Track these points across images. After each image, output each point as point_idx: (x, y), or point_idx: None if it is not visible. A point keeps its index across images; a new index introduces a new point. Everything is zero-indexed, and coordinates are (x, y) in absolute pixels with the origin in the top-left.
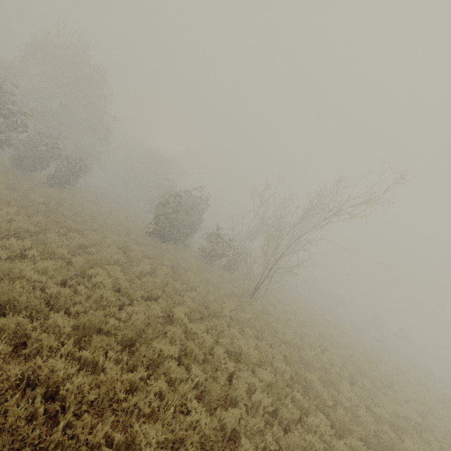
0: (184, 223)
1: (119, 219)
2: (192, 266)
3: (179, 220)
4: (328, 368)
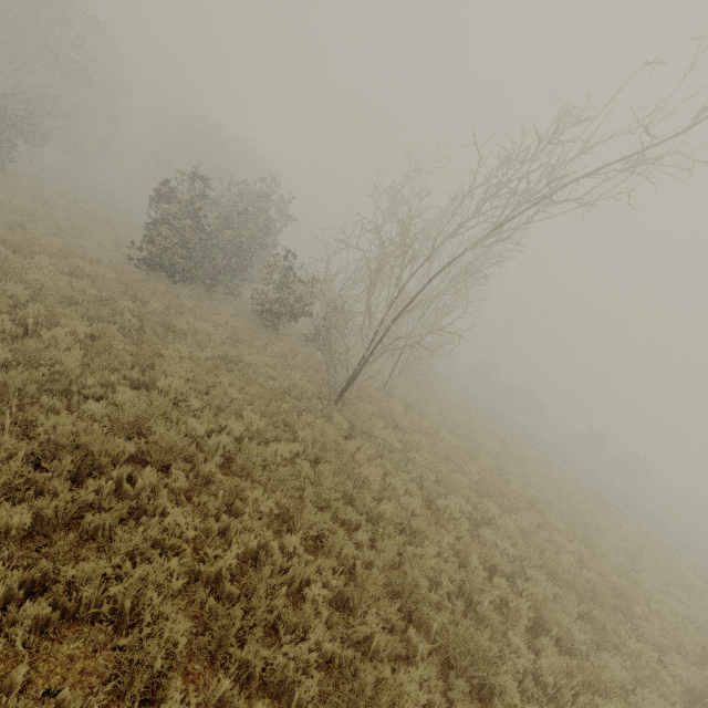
0: (222, 243)
1: (76, 230)
2: (212, 331)
3: (211, 239)
4: (477, 588)
